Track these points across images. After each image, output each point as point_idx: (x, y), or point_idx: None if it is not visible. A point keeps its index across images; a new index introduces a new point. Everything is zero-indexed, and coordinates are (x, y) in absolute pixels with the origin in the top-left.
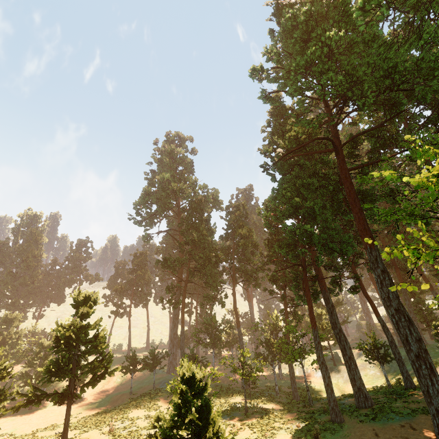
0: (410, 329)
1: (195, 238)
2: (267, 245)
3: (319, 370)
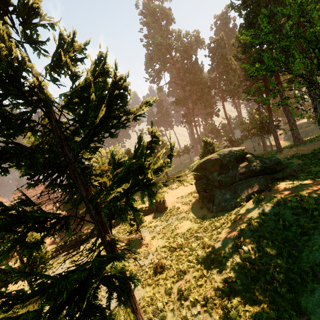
0: (319, 101)
1: (191, 80)
2: (242, 68)
3: (285, 136)
